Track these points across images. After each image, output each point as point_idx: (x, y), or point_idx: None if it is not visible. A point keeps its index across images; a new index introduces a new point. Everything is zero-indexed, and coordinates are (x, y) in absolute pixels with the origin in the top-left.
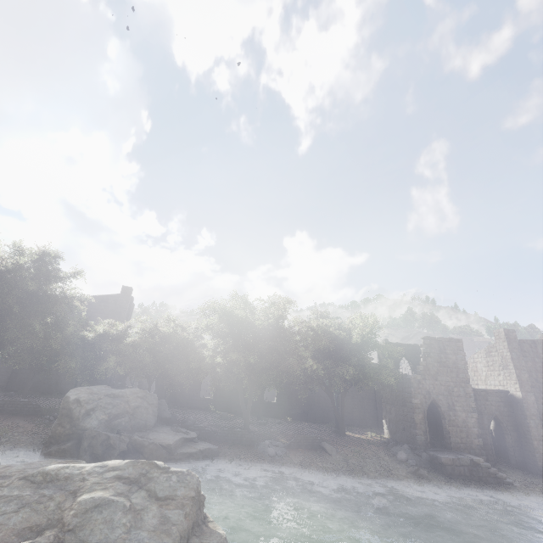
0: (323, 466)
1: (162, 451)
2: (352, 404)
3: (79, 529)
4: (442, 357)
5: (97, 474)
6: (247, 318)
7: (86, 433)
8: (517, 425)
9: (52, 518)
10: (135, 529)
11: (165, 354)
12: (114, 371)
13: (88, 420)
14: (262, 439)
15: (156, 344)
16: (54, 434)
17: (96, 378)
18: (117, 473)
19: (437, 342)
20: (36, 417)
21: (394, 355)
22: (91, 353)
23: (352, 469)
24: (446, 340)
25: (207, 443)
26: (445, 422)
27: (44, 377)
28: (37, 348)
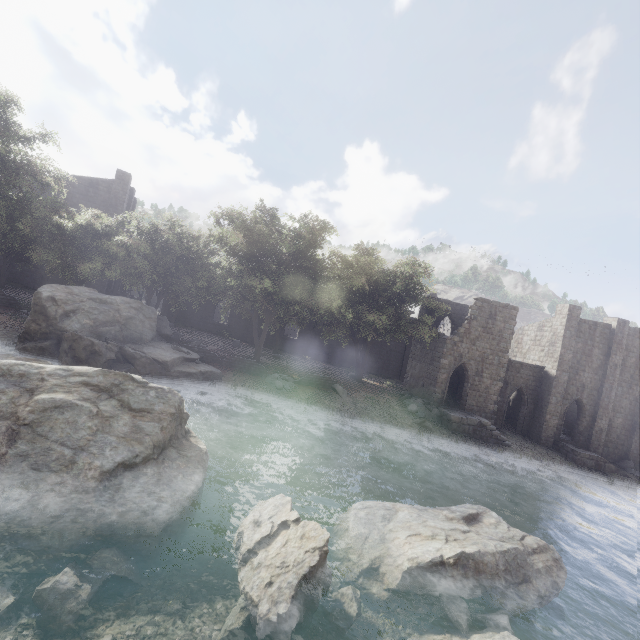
0: (330, 405)
1: (157, 366)
2: (378, 354)
3: (37, 425)
4: (489, 323)
5: (60, 377)
6: (271, 238)
7: (66, 336)
8: (538, 399)
9: (4, 411)
10: (102, 433)
11: (167, 265)
12: (103, 274)
13: (68, 322)
14: (272, 372)
15: (157, 252)
16: (29, 331)
17: (82, 279)
18: (84, 379)
19: (490, 306)
20: (12, 310)
21: (437, 312)
22: (73, 248)
23: (359, 412)
24: (501, 306)
25: (210, 366)
26: (467, 386)
27: (26, 269)
28: (2, 230)
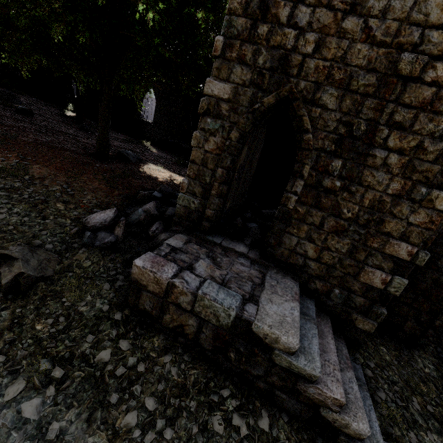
0: None
1: None
2: None
3: None
4: None
5: None
6: None
7: None
8: None
9: None
10: None
11: None
12: None
13: None
14: None
15: None
16: None
17: None
18: None
19: None
20: None
21: None
22: None
23: None
24: None
25: None
26: (292, 187)
27: None
28: None
